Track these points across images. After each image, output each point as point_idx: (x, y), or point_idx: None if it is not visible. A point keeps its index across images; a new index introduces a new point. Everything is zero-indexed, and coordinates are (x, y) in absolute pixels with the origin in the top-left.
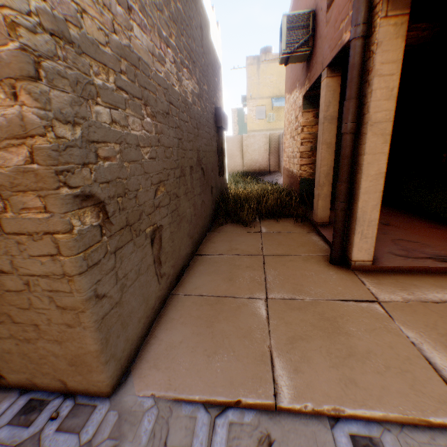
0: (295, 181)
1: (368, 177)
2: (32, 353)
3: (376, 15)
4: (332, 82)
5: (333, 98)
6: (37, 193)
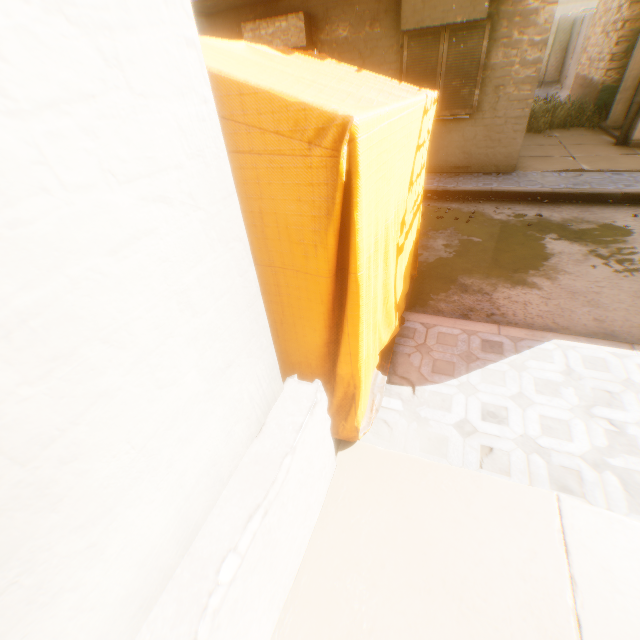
0: (592, 91)
1: None
2: (490, 154)
3: None
4: None
5: None
6: (529, 85)
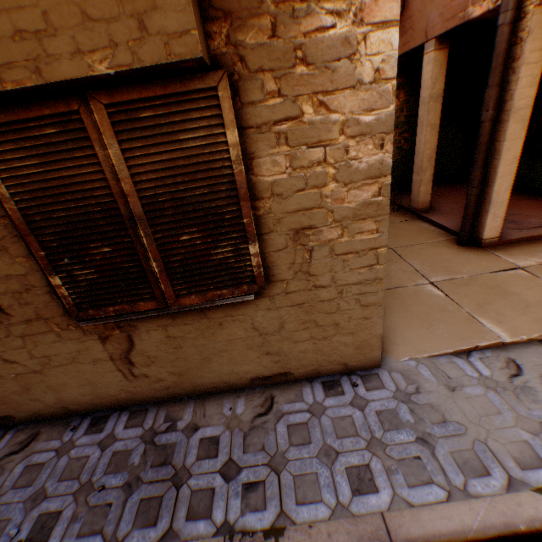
0: None
1: (504, 162)
2: (325, 348)
3: (528, 2)
4: (439, 56)
5: (439, 74)
6: (373, 219)
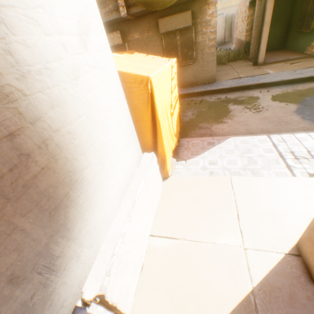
0: (242, 45)
1: (263, 38)
2: (204, 76)
3: None
4: (259, 3)
5: (259, 9)
6: (213, 48)
